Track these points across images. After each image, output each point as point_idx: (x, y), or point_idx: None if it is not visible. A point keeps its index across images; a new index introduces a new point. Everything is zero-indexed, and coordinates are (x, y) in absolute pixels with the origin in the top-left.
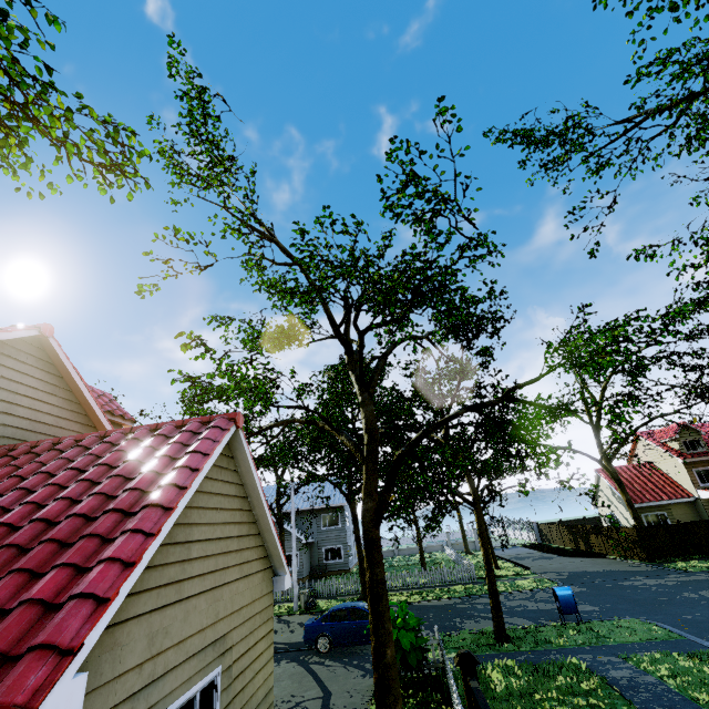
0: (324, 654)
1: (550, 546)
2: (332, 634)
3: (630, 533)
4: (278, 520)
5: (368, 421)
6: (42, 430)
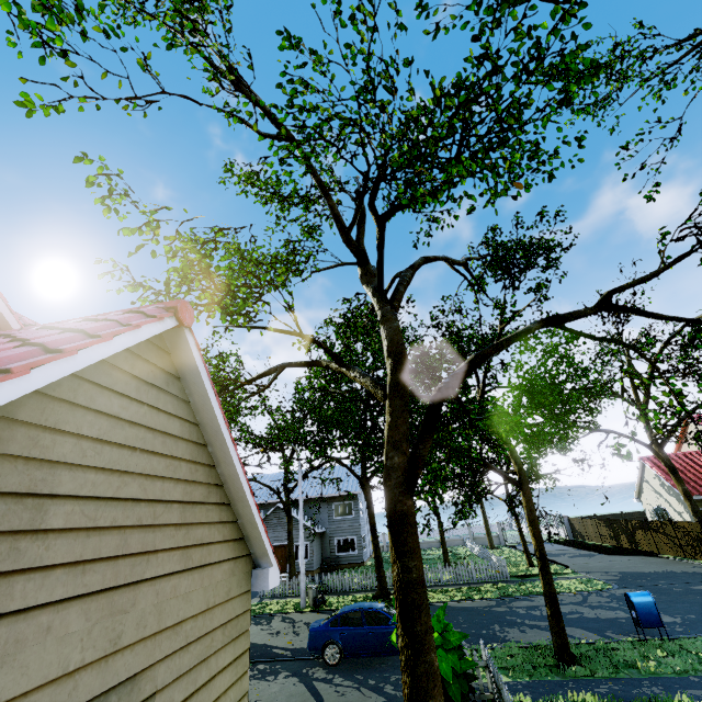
0: (332, 666)
1: (584, 543)
2: (343, 642)
3: (692, 528)
4: (286, 506)
5: (392, 341)
6: None
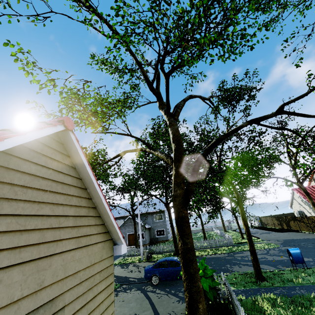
0: (155, 285)
1: (266, 227)
2: (160, 274)
3: None
4: (132, 217)
5: (174, 135)
6: None
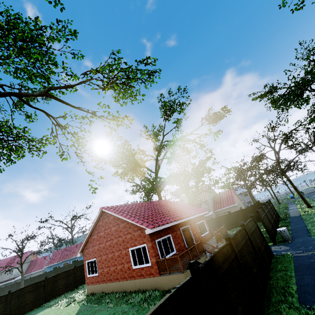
0: None
1: None
2: None
3: None
4: None
5: (245, 184)
6: (212, 194)
